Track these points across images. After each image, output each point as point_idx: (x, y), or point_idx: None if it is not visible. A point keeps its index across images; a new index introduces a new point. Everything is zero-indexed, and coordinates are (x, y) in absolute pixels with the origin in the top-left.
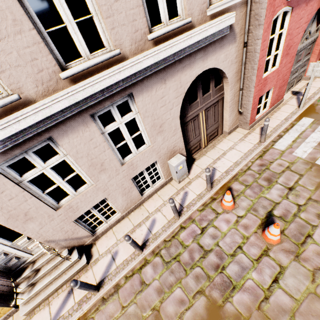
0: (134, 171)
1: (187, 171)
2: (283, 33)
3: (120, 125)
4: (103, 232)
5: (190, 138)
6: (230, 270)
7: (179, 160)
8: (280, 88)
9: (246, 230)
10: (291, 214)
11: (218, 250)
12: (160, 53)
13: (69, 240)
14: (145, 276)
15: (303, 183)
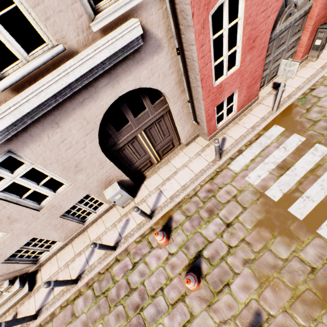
0: (60, 210)
1: (130, 197)
2: (238, 24)
3: (14, 180)
4: (47, 259)
5: (133, 160)
6: (147, 312)
7: (114, 191)
8: (250, 87)
9: (172, 271)
10: (219, 256)
11: (142, 290)
12: (22, 107)
13: (6, 274)
14: (76, 308)
15: (243, 219)
